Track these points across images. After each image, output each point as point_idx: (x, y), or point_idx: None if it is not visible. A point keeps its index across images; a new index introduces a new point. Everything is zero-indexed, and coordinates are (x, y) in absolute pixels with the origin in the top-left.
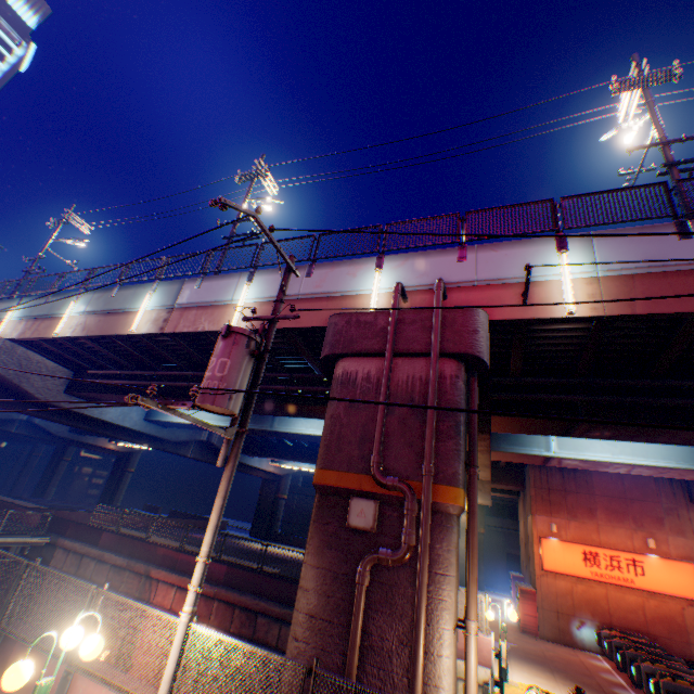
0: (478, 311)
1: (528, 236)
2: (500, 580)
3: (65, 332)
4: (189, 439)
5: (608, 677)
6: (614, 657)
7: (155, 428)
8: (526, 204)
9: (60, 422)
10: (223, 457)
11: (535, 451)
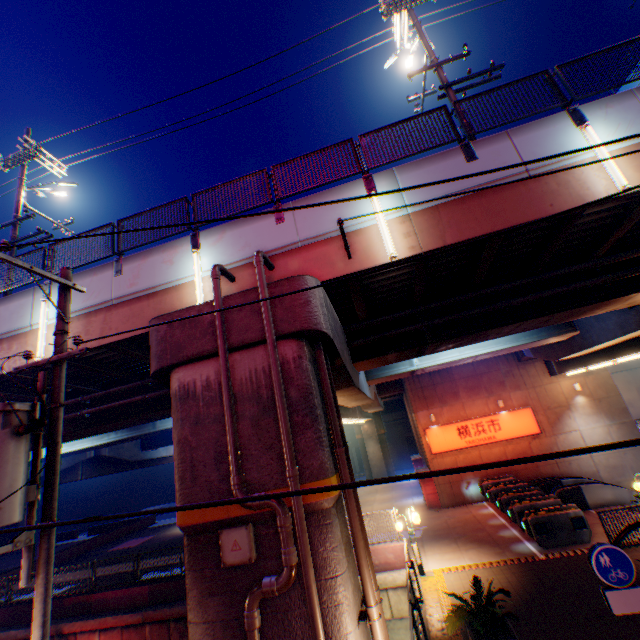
0: (306, 279)
1: (313, 206)
2: (407, 460)
3: None
4: (72, 464)
5: (494, 522)
6: (495, 502)
7: None
8: (329, 148)
9: None
10: (27, 571)
11: (402, 370)
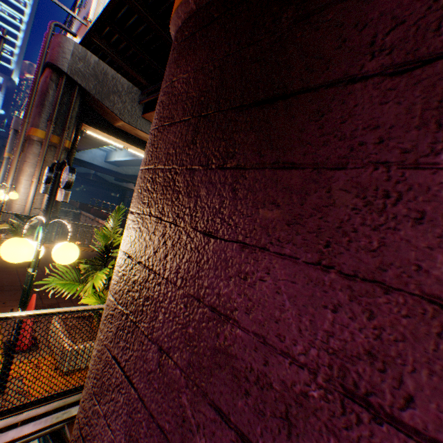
0: (59, 36)
1: None
2: None
3: None
4: (134, 174)
5: None
6: None
7: (112, 167)
8: None
9: None
10: None
11: None
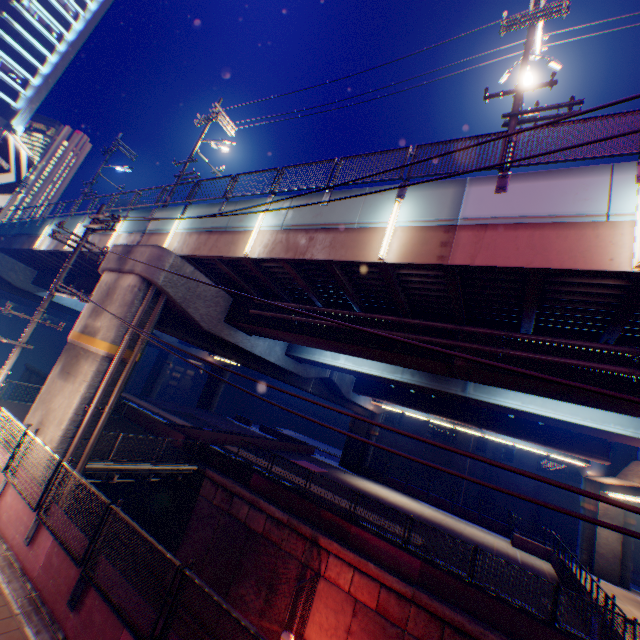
0: None
1: None
2: None
3: (256, 251)
4: (316, 376)
5: None
6: None
7: (292, 364)
8: None
9: (210, 350)
10: None
11: None
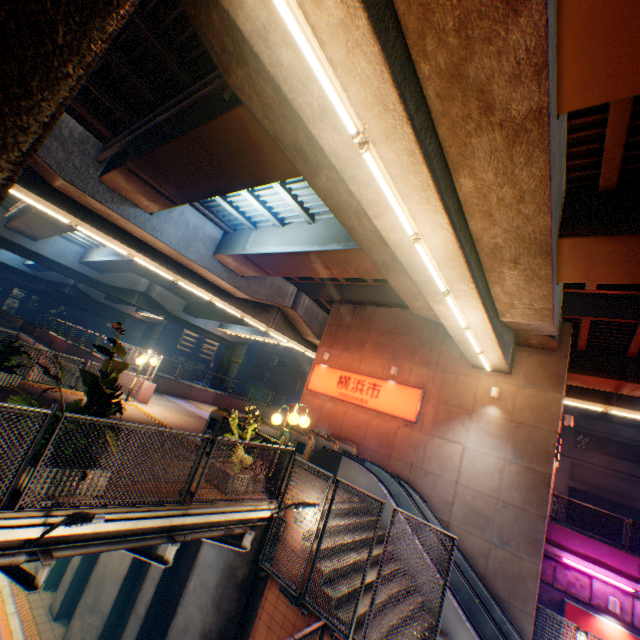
0: None
1: None
2: None
3: None
4: (125, 287)
5: None
6: None
7: (90, 271)
8: None
9: (16, 253)
10: None
11: (236, 252)
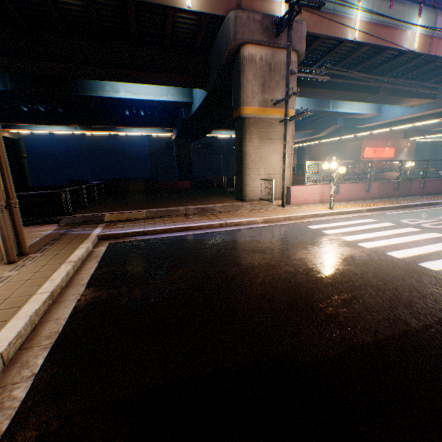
0: None
1: None
2: None
3: (360, 38)
4: None
5: None
6: None
7: None
8: None
9: None
10: None
11: None
